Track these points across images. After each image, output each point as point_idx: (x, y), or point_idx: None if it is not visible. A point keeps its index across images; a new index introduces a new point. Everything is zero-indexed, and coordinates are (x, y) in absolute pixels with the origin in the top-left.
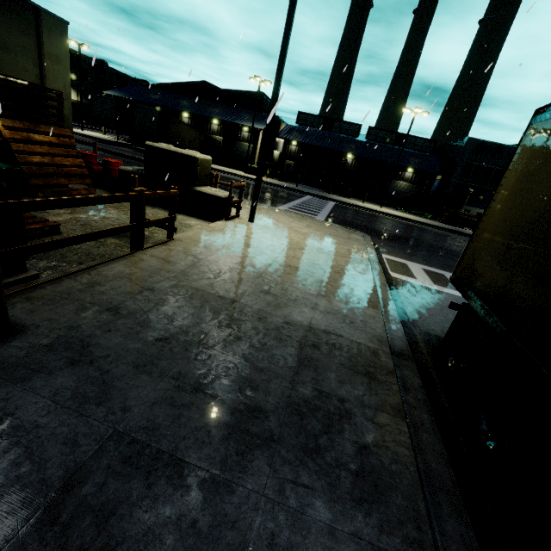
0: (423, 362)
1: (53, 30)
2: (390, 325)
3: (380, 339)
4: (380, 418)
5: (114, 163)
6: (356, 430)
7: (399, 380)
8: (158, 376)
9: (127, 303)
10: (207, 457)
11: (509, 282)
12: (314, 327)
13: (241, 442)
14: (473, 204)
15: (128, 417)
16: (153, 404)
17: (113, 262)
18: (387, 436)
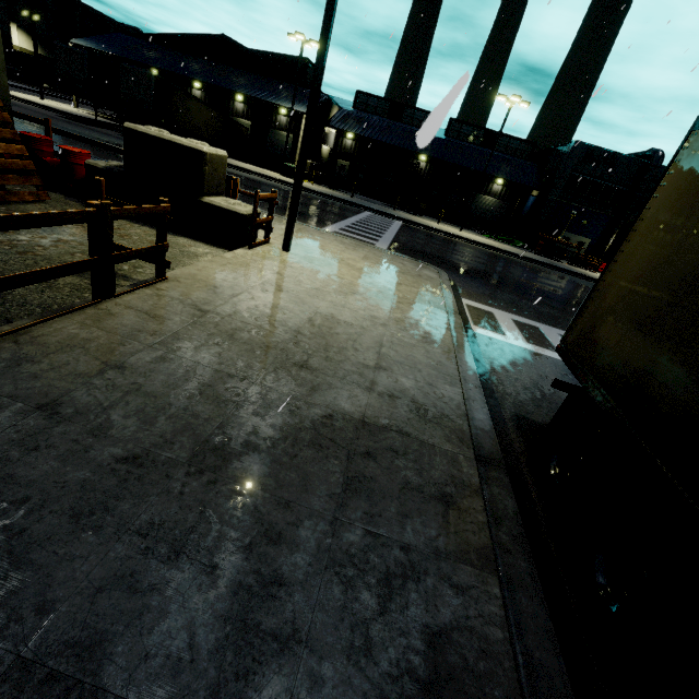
0: (516, 466)
1: None
2: (474, 413)
3: (461, 436)
4: (462, 576)
5: (78, 153)
6: (428, 603)
7: (488, 506)
8: (114, 533)
9: (76, 394)
10: (183, 693)
11: (649, 370)
12: (369, 422)
13: (245, 651)
14: (574, 230)
15: (47, 624)
16: (98, 591)
17: (61, 319)
18: (472, 608)
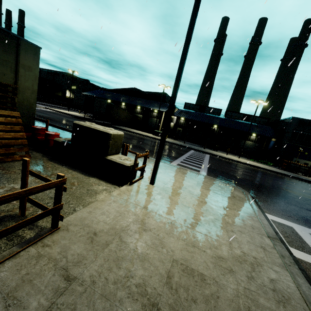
0: None
1: (29, 51)
2: None
3: None
4: None
5: (53, 135)
6: None
7: None
8: None
9: None
10: None
11: None
12: None
13: None
14: (300, 157)
15: None
16: None
17: None
18: None
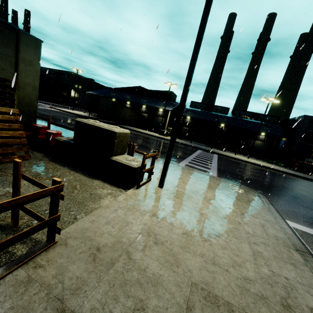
0: None
1: (29, 45)
2: None
3: None
4: None
5: (54, 133)
6: None
7: None
8: None
9: None
10: None
11: None
12: None
13: None
14: (312, 157)
15: None
16: None
17: None
18: None
